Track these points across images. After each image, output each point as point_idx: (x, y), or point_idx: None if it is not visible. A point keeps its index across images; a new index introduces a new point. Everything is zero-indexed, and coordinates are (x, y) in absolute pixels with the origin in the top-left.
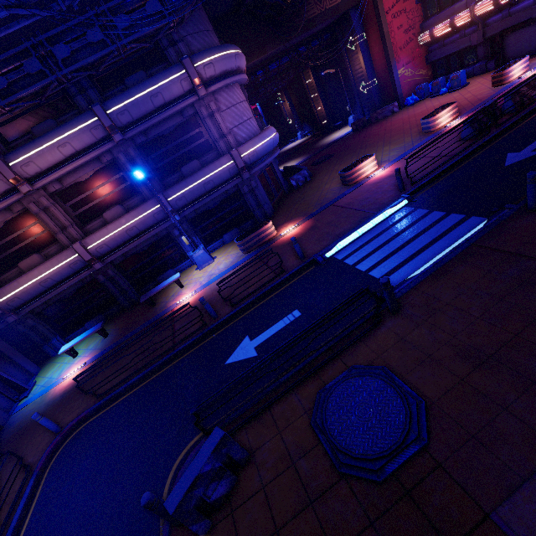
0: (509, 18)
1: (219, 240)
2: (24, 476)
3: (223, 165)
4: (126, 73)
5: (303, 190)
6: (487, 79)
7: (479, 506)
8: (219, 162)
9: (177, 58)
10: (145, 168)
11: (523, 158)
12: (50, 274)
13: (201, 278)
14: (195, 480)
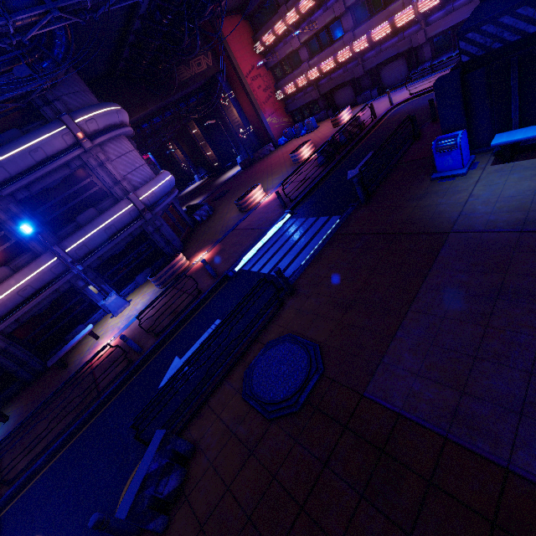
0: (332, 82)
1: (131, 283)
2: None
3: (122, 209)
4: None
5: (208, 223)
6: (329, 122)
7: (357, 392)
8: (117, 206)
9: (54, 115)
10: (32, 223)
11: (356, 173)
12: None
13: (118, 323)
14: (144, 480)
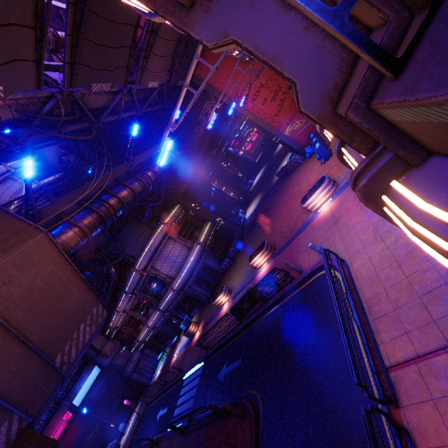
0: None
1: (193, 311)
2: (139, 418)
3: (170, 294)
4: (125, 270)
5: (224, 279)
6: (336, 160)
7: None
8: (168, 292)
9: (132, 263)
10: (149, 297)
11: (220, 378)
12: (145, 333)
13: (182, 341)
14: None
